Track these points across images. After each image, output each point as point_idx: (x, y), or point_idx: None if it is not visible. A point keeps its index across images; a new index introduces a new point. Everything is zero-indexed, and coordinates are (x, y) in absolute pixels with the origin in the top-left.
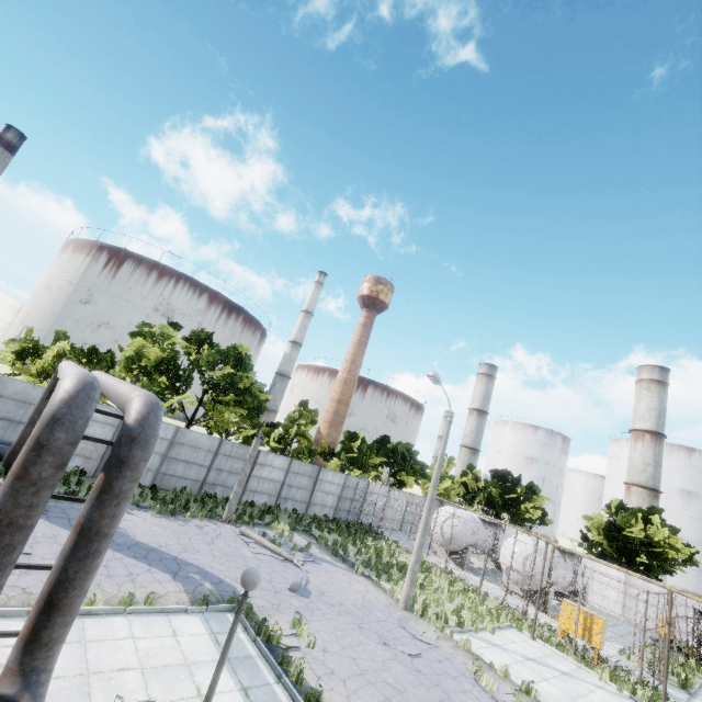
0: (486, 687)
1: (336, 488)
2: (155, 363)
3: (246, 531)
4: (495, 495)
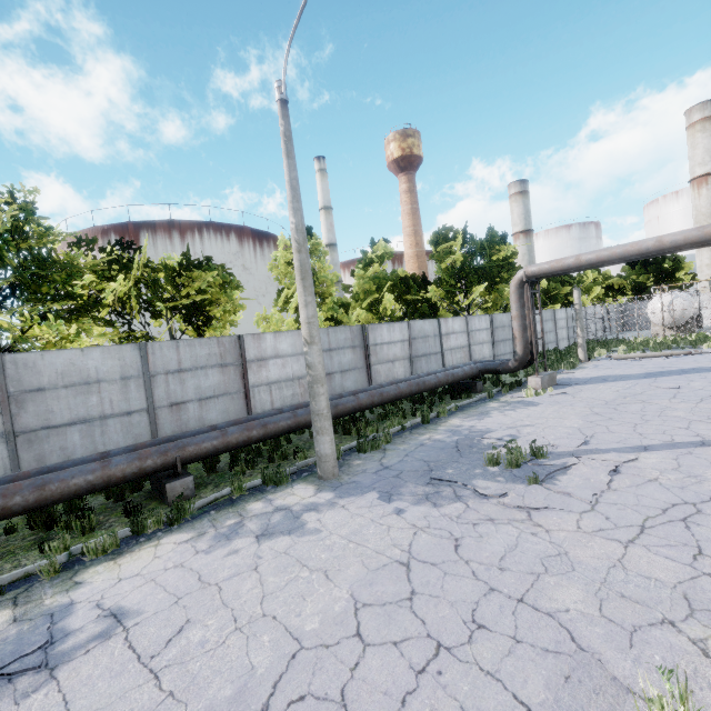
0: None
1: (564, 322)
2: (441, 272)
3: (620, 356)
4: (642, 281)
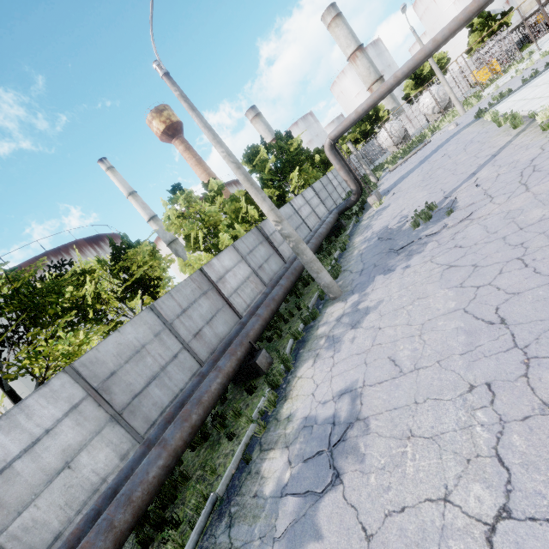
0: (531, 65)
1: None
2: (266, 176)
3: (394, 167)
4: (364, 128)
